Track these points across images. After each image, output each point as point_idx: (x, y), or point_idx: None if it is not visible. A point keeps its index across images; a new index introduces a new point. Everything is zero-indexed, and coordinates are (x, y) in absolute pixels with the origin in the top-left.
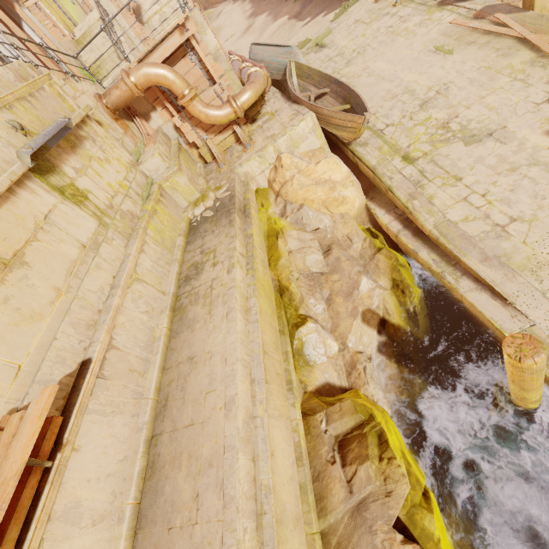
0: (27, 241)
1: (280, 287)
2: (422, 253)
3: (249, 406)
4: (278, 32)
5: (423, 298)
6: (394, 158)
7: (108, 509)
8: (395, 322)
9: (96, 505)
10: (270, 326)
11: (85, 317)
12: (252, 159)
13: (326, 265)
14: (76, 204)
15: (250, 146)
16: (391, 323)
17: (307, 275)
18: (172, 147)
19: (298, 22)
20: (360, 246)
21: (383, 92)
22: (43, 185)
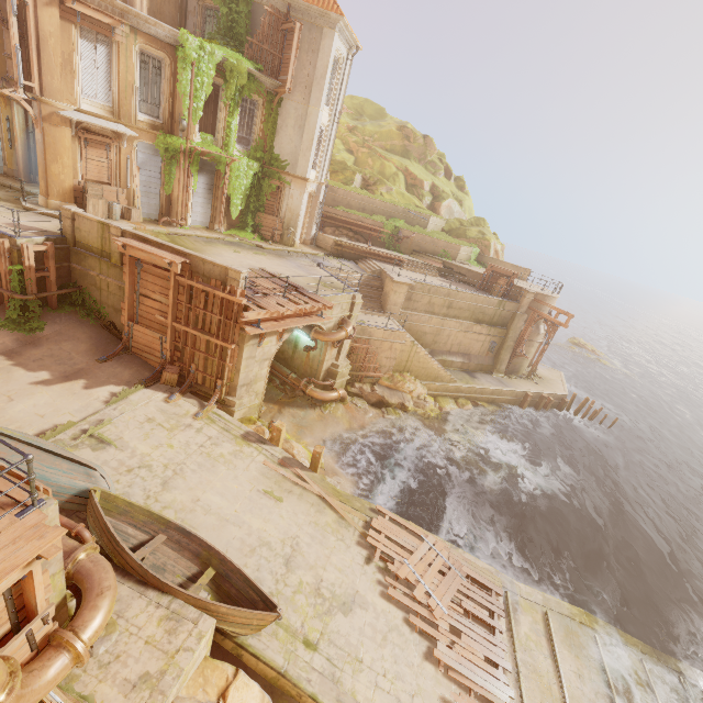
0: None
1: None
2: None
3: None
4: None
5: None
6: (297, 646)
7: None
8: None
9: None
10: None
11: None
12: None
13: None
14: None
15: None
16: None
17: None
18: None
19: (17, 368)
20: None
21: (236, 541)
22: None
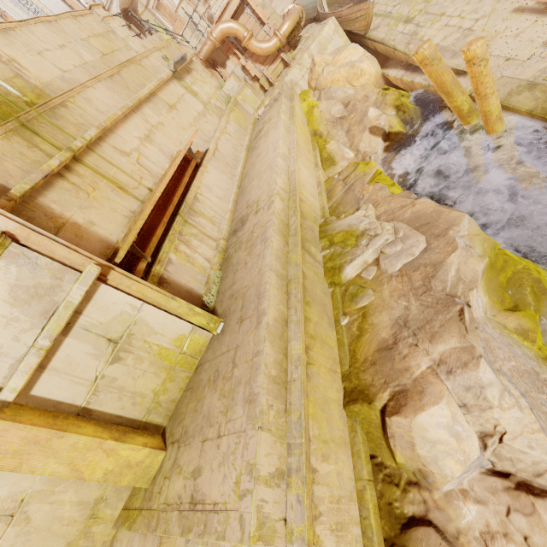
0: (176, 102)
1: (314, 133)
2: (416, 79)
3: (286, 154)
4: None
5: (420, 113)
6: (398, 26)
7: (223, 198)
8: (395, 131)
9: (218, 193)
10: (305, 143)
11: (204, 138)
12: (294, 68)
13: (346, 112)
14: (193, 96)
15: (292, 62)
16: (393, 132)
17: (333, 122)
18: (241, 80)
19: None
20: (375, 98)
21: None
22: (178, 84)
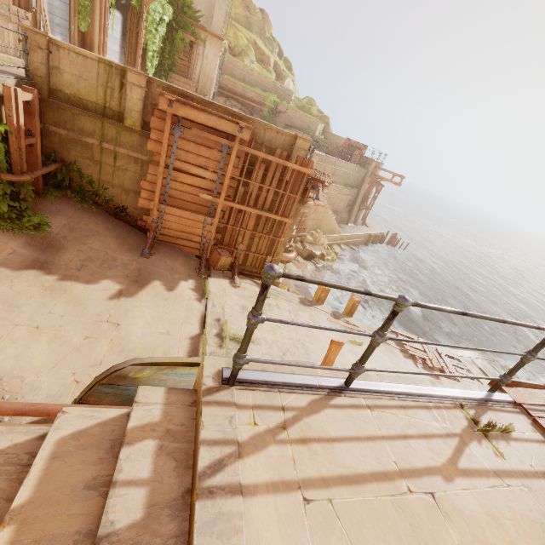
0: None
1: None
2: None
3: None
4: None
5: None
6: None
7: None
8: None
9: None
10: None
11: None
12: None
13: None
14: None
15: None
16: None
17: None
18: None
19: (69, 282)
20: None
21: None
22: None
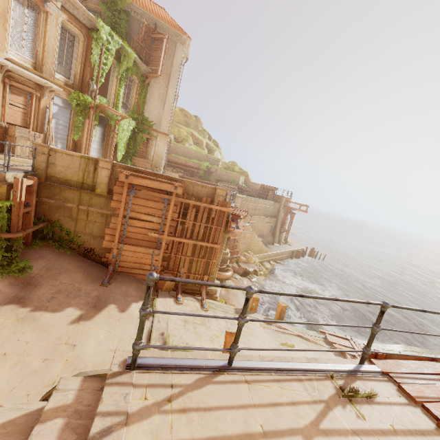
0: None
1: None
2: None
3: None
4: None
5: None
6: None
7: None
8: None
9: None
10: None
11: None
12: None
13: None
14: None
15: None
16: None
17: None
18: None
19: (39, 312)
20: None
21: None
22: None
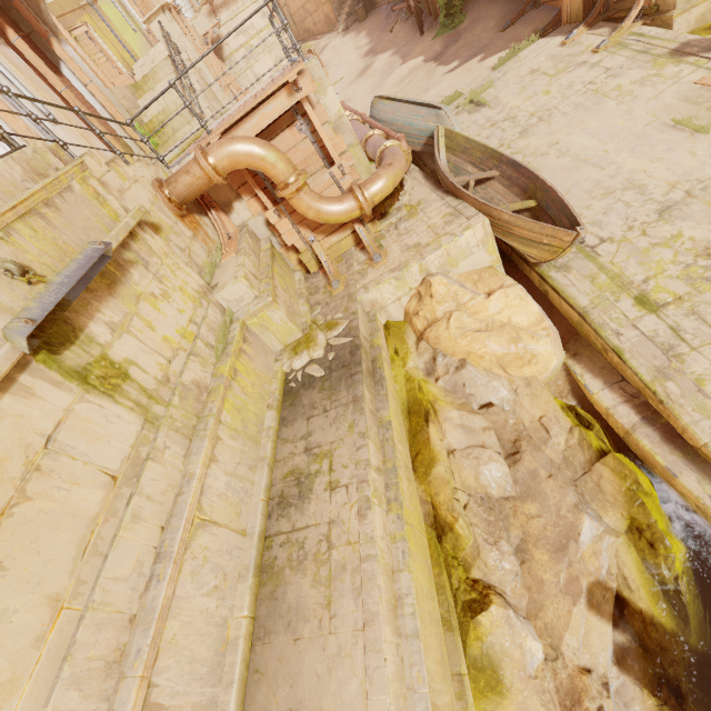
0: (3, 509)
1: (435, 520)
2: (687, 479)
3: None
4: (409, 78)
5: (687, 559)
6: (619, 298)
7: None
8: (643, 609)
9: None
10: (430, 621)
11: (103, 649)
12: (385, 283)
13: (512, 481)
14: (107, 394)
15: (380, 258)
16: (636, 609)
17: (481, 499)
18: (263, 256)
19: (438, 67)
20: (563, 442)
21: (587, 183)
22: (50, 374)
